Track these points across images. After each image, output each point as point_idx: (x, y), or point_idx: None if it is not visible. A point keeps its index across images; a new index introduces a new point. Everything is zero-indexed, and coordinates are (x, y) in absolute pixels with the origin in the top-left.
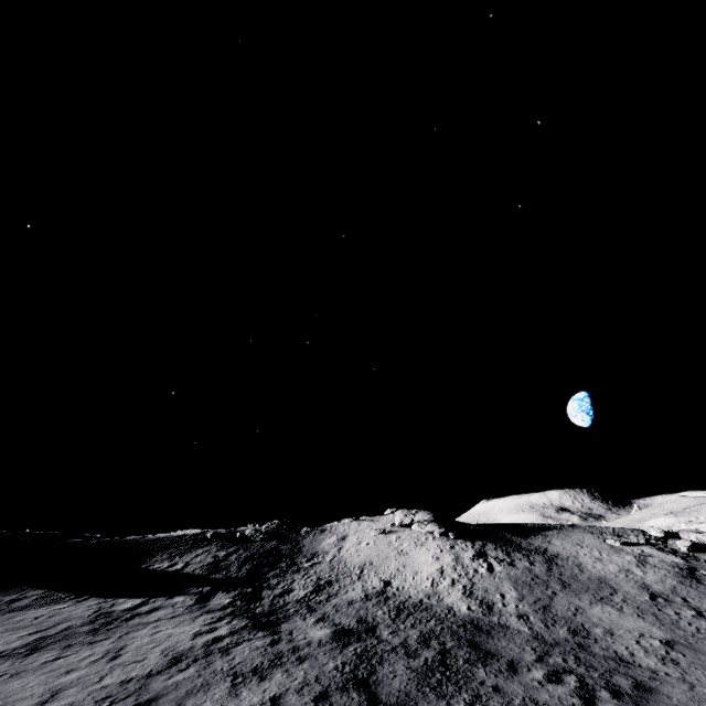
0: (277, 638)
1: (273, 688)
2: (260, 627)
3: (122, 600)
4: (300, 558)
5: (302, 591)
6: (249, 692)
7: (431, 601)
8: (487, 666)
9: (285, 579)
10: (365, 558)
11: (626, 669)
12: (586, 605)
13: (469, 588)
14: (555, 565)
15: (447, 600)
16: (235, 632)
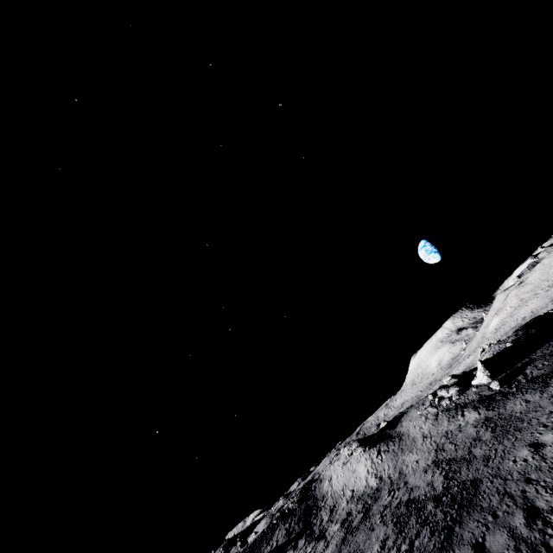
0: (326, 538)
1: (330, 549)
2: (319, 539)
3: None
4: (319, 502)
5: (327, 517)
6: None
7: (367, 488)
8: (376, 503)
9: (318, 517)
10: (342, 484)
11: (405, 479)
12: (406, 457)
13: (376, 474)
14: (401, 440)
15: (370, 484)
16: (313, 547)
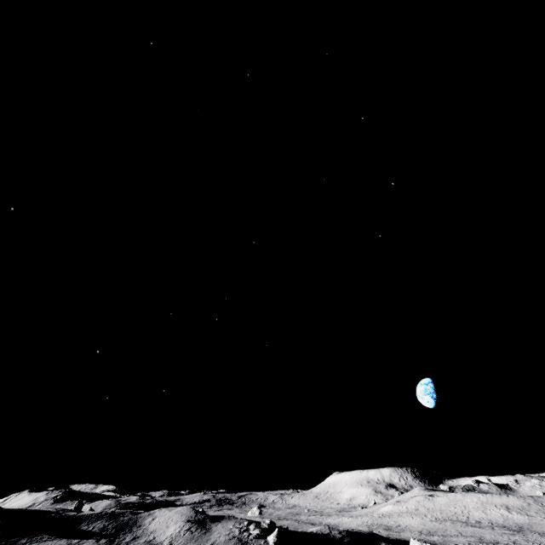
0: None
1: None
2: None
3: (74, 540)
4: (135, 527)
5: (128, 539)
6: None
7: (160, 543)
8: None
9: (125, 535)
10: (155, 528)
11: None
12: None
13: (172, 540)
14: (204, 534)
15: (164, 543)
16: None
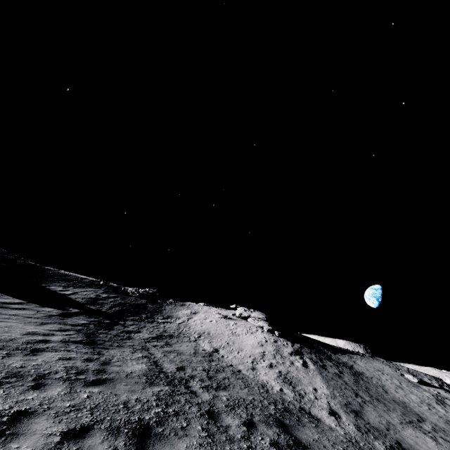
0: (96, 357)
1: (33, 401)
2: (91, 345)
3: (6, 297)
4: (158, 316)
5: (147, 335)
6: (3, 396)
7: (248, 374)
8: None
9: (139, 324)
10: (205, 329)
11: None
12: (397, 423)
13: (284, 374)
14: (361, 379)
15: (262, 377)
16: (65, 342)
